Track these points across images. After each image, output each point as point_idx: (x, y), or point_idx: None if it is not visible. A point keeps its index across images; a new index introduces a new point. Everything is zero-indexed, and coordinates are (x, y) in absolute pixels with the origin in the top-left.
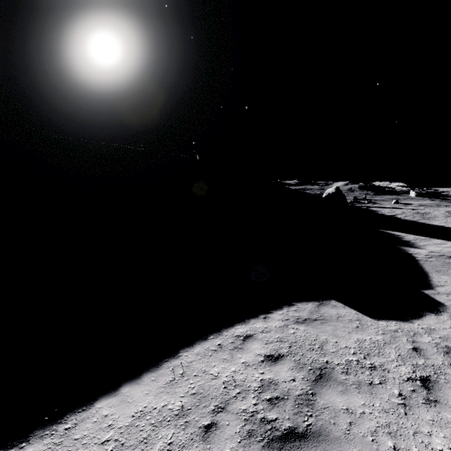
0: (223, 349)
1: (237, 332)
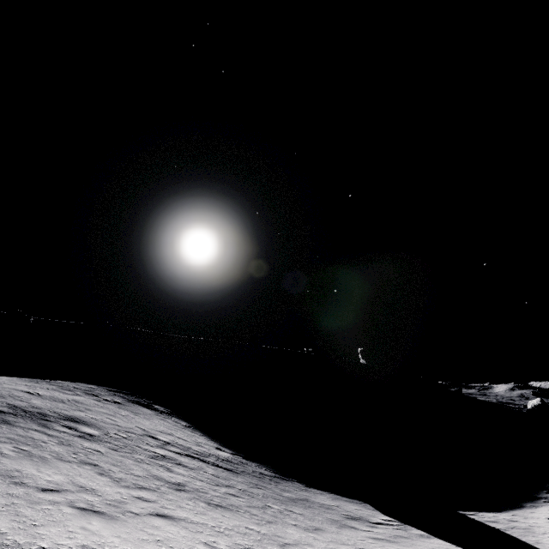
0: None
1: None
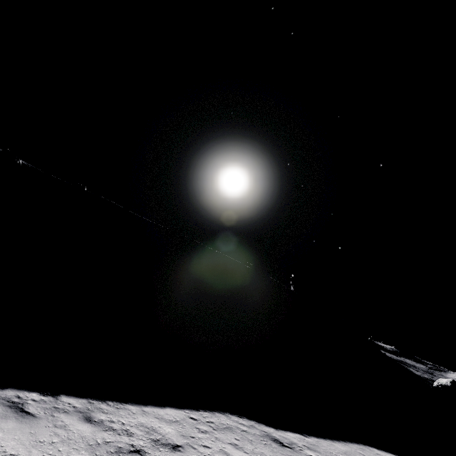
0: (371, 453)
1: (376, 451)
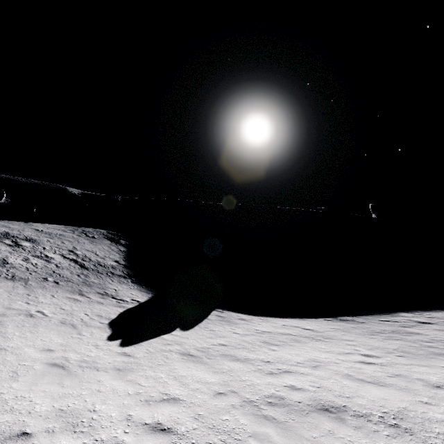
0: None
1: None
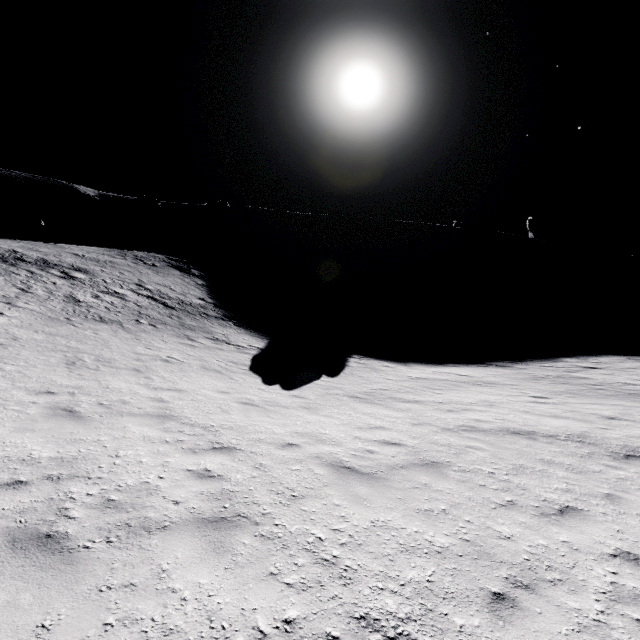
0: None
1: None
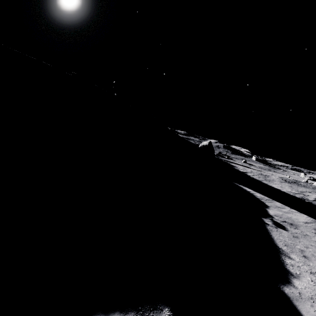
0: None
1: None
